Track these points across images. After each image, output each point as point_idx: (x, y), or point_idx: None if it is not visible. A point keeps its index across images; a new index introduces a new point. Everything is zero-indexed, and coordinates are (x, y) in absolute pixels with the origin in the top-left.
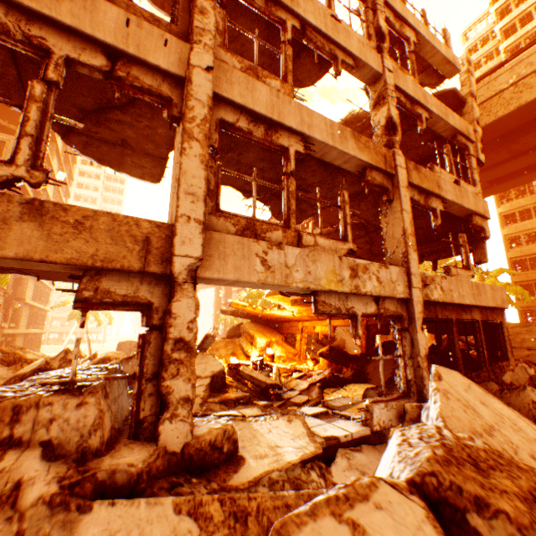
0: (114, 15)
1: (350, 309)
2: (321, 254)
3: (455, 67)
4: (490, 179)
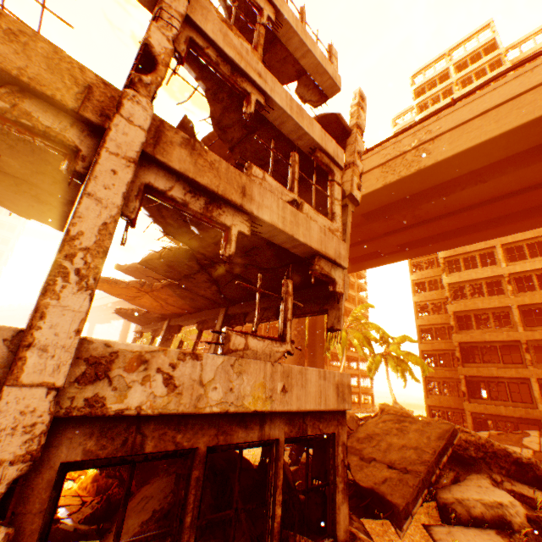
0: None
1: None
2: None
3: (334, 82)
4: (399, 243)
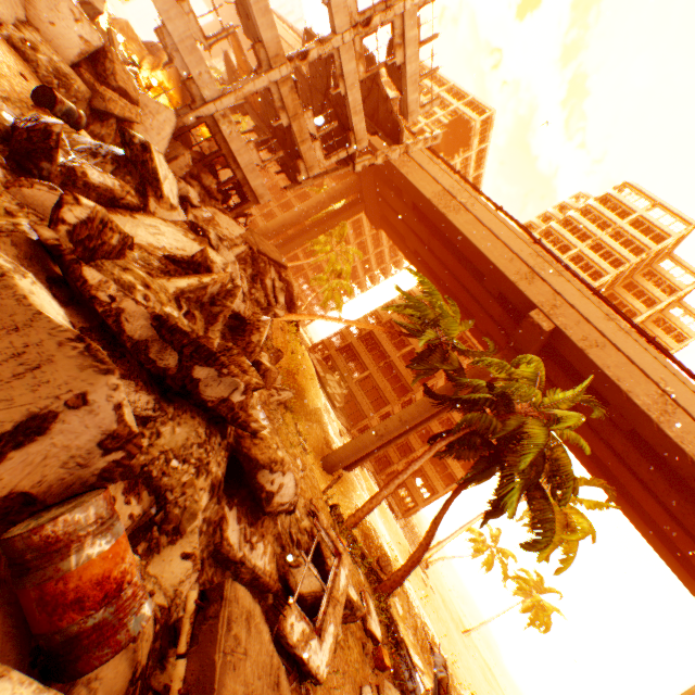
0: None
1: (173, 57)
2: (184, 20)
3: (408, 117)
4: (415, 248)
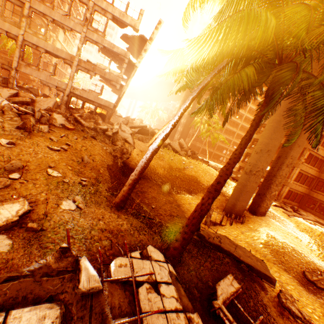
0: (7, 25)
1: (49, 85)
2: (42, 73)
3: (135, 28)
4: None
